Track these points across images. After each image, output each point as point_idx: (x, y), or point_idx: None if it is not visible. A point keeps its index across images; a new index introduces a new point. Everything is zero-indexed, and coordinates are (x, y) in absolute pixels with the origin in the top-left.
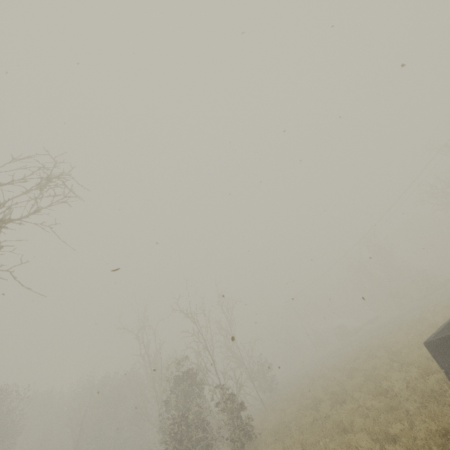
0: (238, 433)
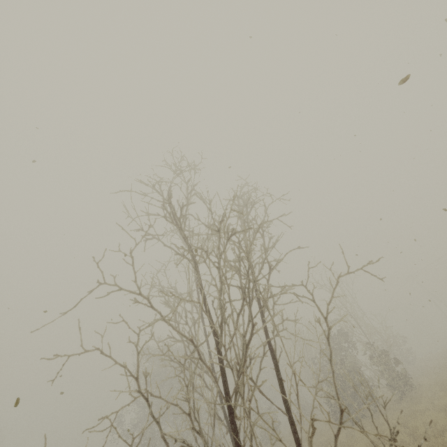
0: (398, 381)
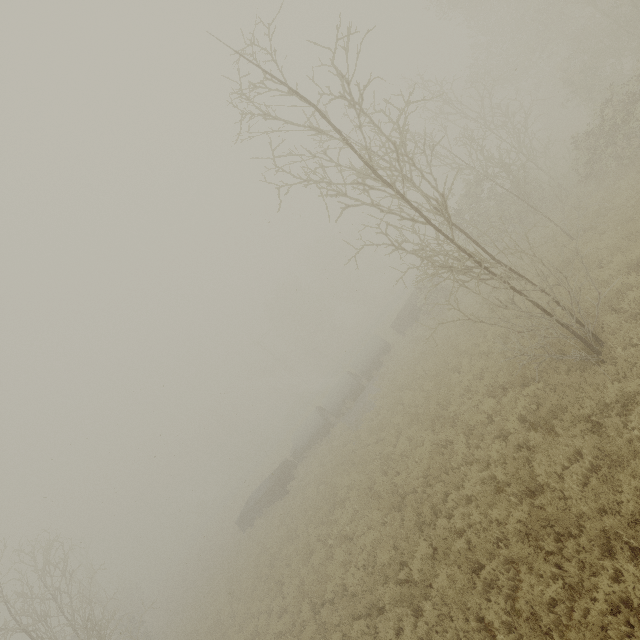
0: None
